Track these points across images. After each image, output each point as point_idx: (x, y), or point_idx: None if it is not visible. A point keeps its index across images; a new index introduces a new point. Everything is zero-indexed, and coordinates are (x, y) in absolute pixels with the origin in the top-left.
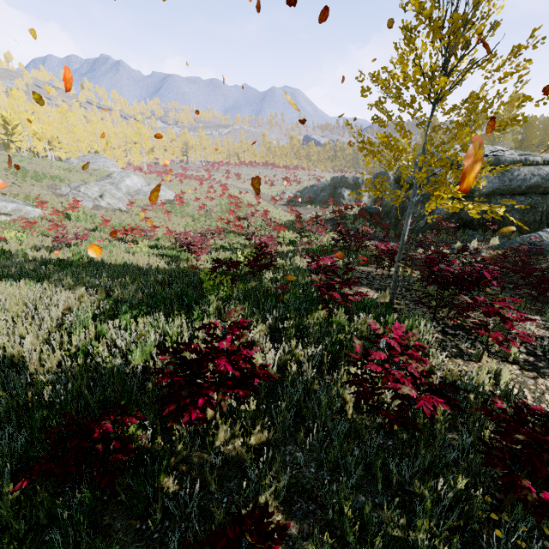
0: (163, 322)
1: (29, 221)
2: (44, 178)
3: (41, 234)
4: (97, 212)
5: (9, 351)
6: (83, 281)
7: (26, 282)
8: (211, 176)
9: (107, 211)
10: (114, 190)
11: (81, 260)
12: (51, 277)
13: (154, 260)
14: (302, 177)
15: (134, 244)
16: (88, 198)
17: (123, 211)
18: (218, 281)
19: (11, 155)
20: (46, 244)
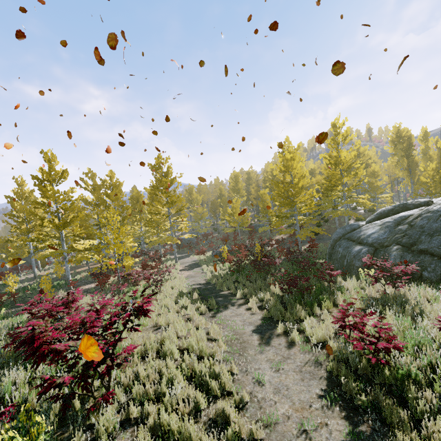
0: None
1: None
2: None
3: None
4: None
5: None
6: None
7: None
8: None
9: None
10: None
11: None
12: None
13: None
14: None
15: None
16: None
17: None
18: None
19: None
20: None
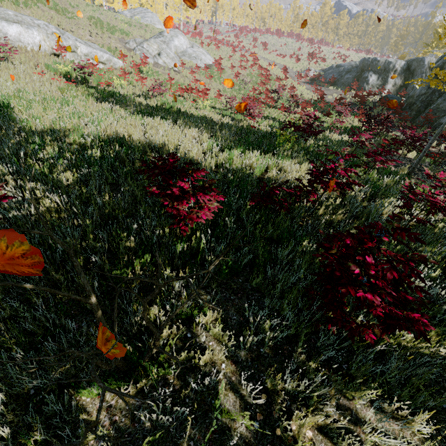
0: (262, 157)
1: (124, 72)
2: (115, 31)
3: (129, 84)
4: (158, 69)
5: (191, 155)
6: (195, 124)
7: (156, 119)
8: (239, 43)
9: (164, 69)
10: (168, 49)
11: (172, 109)
12: (169, 118)
13: (220, 117)
14: (325, 54)
15: (192, 102)
16: (150, 55)
17: (175, 71)
18: (288, 138)
19: (85, 4)
20: (138, 92)
